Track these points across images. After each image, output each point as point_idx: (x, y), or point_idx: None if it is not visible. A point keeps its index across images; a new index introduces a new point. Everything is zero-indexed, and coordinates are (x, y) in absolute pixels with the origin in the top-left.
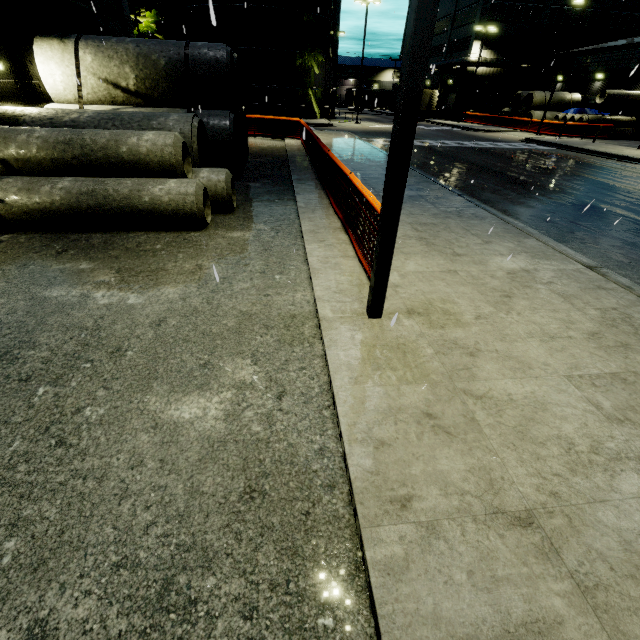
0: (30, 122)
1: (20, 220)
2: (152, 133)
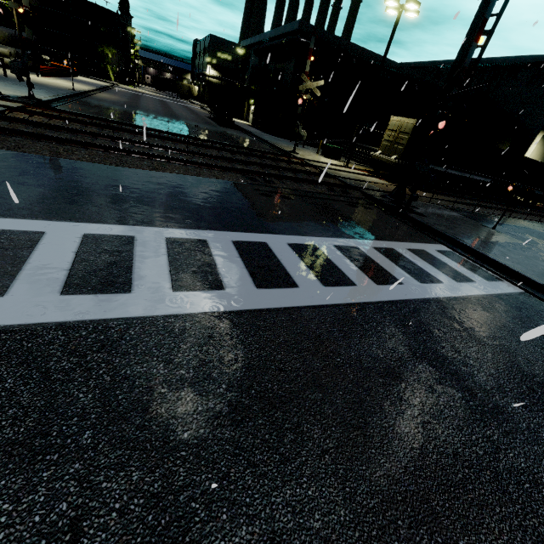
0: None
1: None
2: (2, 48)
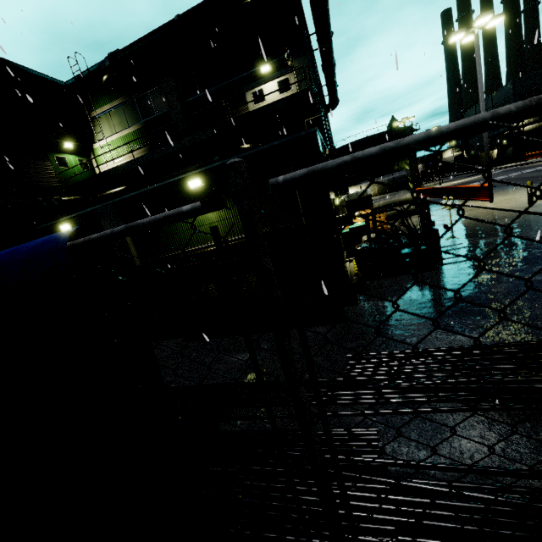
0: None
1: None
2: (408, 194)
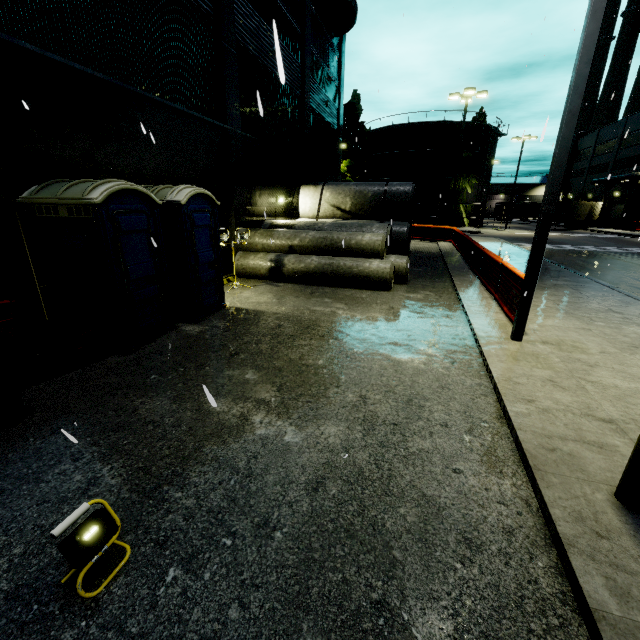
0: (297, 228)
1: (290, 276)
2: (370, 234)
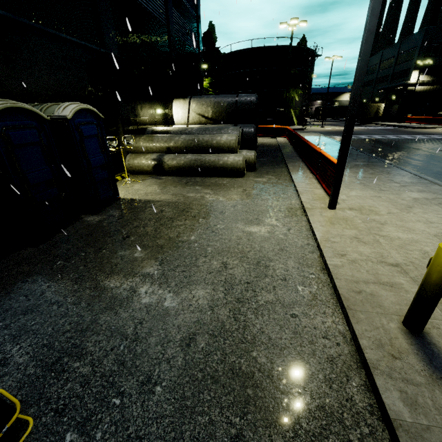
0: (172, 133)
1: (169, 171)
2: (226, 135)
